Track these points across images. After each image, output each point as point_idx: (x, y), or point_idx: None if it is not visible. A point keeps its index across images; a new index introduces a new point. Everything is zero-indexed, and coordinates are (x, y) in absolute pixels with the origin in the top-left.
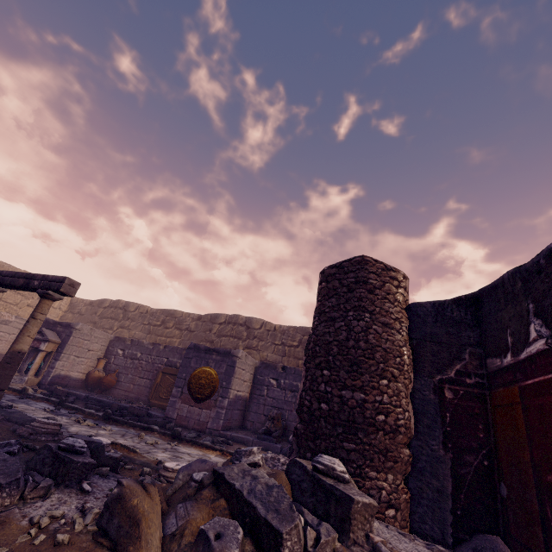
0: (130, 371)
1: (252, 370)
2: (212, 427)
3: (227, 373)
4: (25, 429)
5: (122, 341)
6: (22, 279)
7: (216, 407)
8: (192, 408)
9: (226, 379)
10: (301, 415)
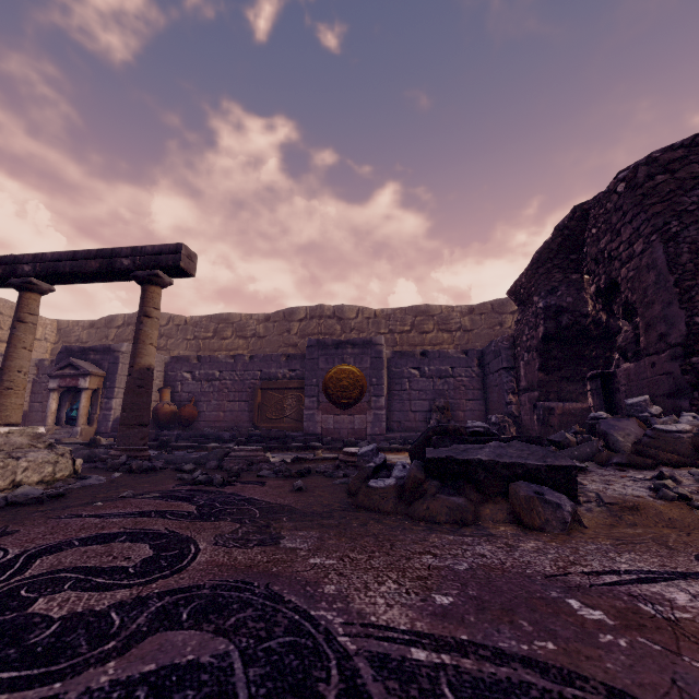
0: (212, 396)
1: (385, 363)
2: (373, 432)
3: (374, 368)
4: (235, 461)
5: (183, 361)
6: (94, 259)
7: (372, 409)
8: (339, 417)
9: (375, 375)
10: (697, 346)
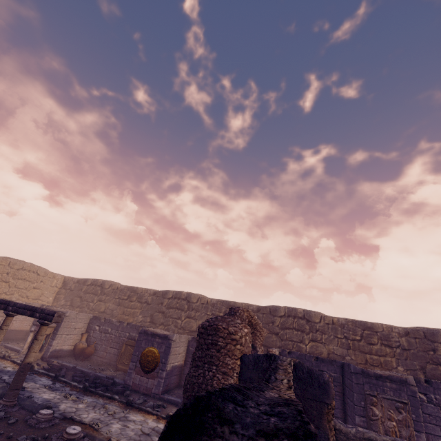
0: (104, 342)
1: (185, 344)
2: (155, 392)
3: (165, 352)
4: (33, 420)
5: (98, 319)
6: (29, 311)
7: (158, 377)
8: (142, 377)
9: (164, 357)
10: None
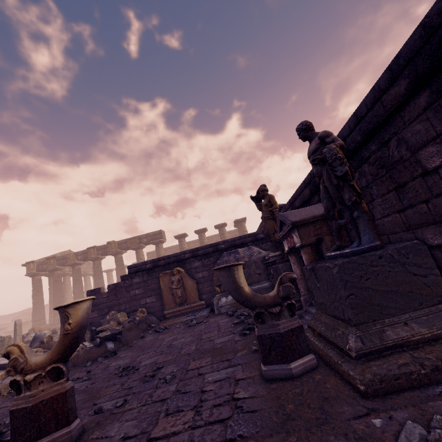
0: None
1: None
2: None
3: None
4: None
5: None
6: None
7: None
8: None
9: None
10: None
